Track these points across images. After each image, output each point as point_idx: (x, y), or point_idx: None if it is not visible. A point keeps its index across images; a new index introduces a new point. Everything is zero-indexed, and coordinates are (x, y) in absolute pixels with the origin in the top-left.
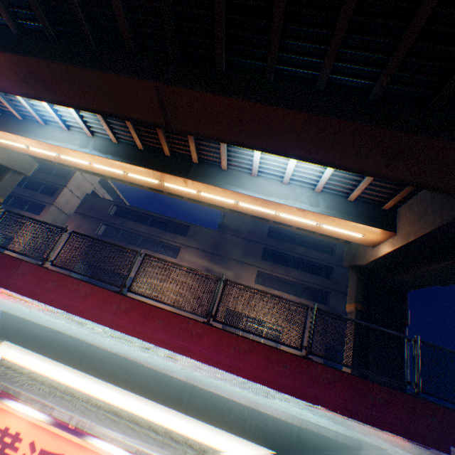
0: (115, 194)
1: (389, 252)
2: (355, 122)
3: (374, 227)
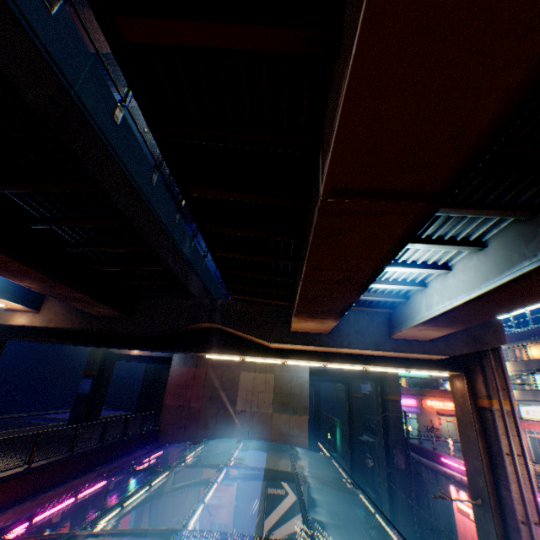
0: None
1: (26, 325)
2: (79, 290)
3: (26, 306)
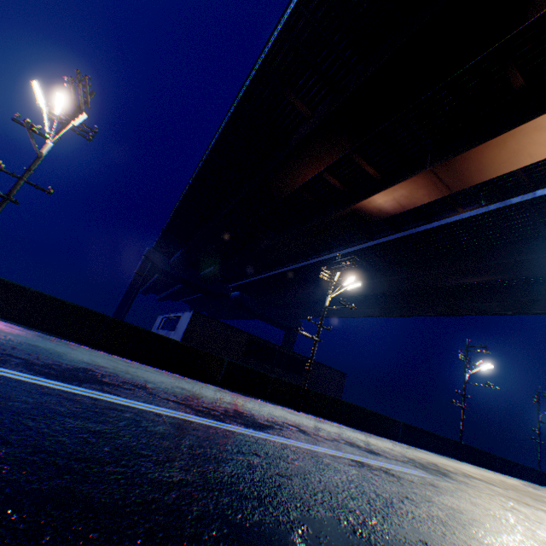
0: None
1: None
2: None
3: None
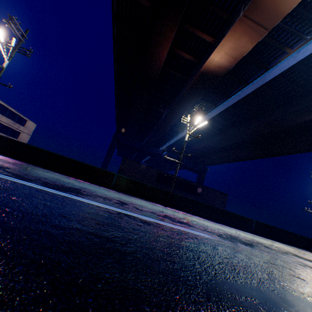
0: (8, 109)
1: None
2: None
3: None
